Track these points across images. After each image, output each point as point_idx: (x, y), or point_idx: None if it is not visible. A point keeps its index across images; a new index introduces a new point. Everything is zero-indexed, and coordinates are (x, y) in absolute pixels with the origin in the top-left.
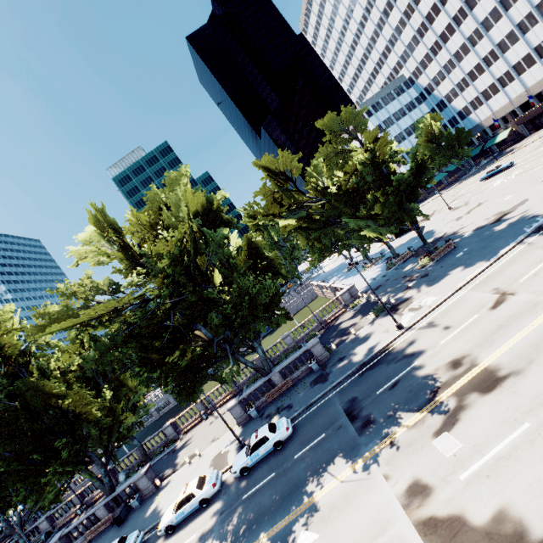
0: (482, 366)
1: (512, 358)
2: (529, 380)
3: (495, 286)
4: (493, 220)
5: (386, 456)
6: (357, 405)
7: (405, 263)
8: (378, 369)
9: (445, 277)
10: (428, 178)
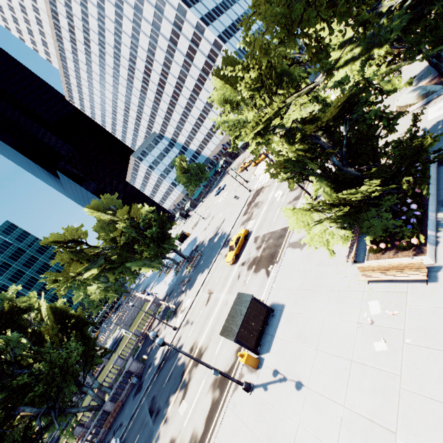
0: (198, 348)
1: (207, 339)
2: (208, 351)
3: (209, 287)
4: (215, 233)
5: (162, 432)
6: (154, 401)
7: (183, 268)
8: (165, 366)
9: (195, 281)
10: (171, 223)
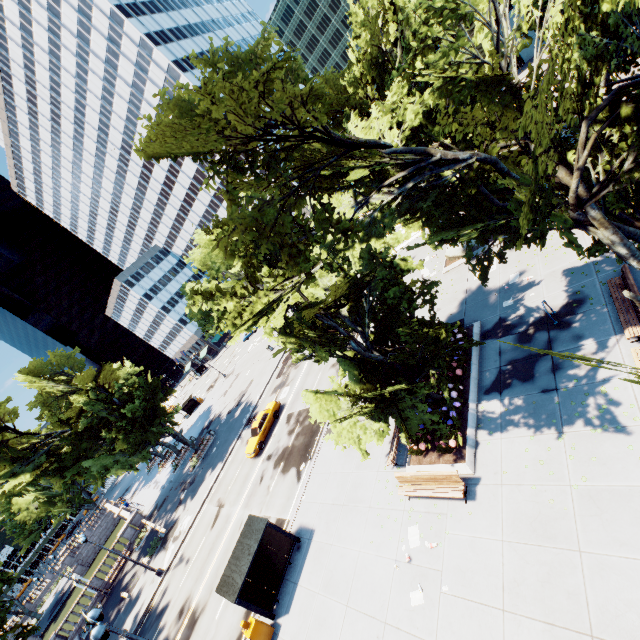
0: (192, 609)
1: (206, 590)
2: (206, 615)
3: (220, 495)
4: (237, 402)
5: None
6: None
7: (187, 459)
8: None
9: (202, 484)
10: (166, 391)
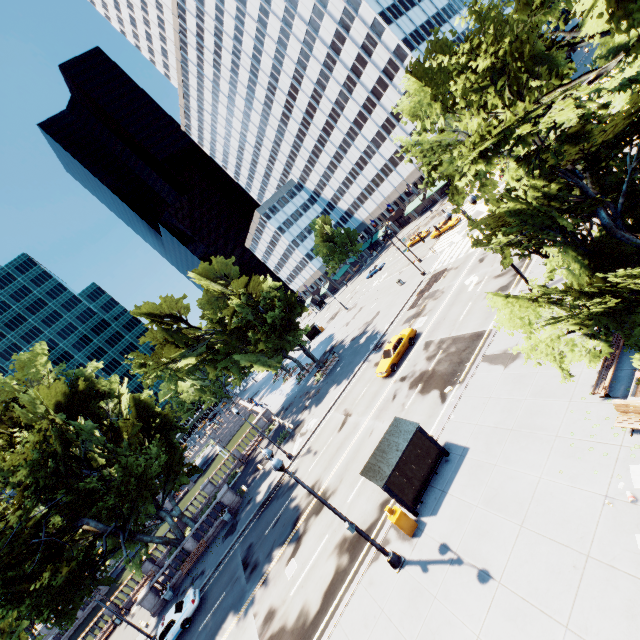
0: (322, 490)
1: (336, 479)
2: (337, 497)
3: (346, 406)
4: (361, 331)
5: (259, 596)
6: (251, 551)
7: (310, 375)
8: (271, 507)
9: (326, 395)
10: (301, 308)
